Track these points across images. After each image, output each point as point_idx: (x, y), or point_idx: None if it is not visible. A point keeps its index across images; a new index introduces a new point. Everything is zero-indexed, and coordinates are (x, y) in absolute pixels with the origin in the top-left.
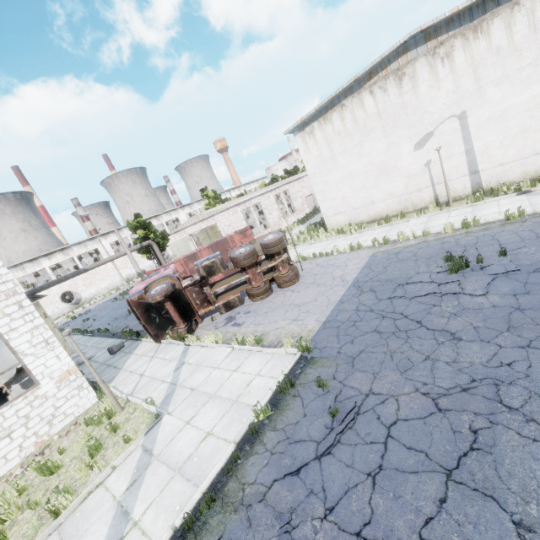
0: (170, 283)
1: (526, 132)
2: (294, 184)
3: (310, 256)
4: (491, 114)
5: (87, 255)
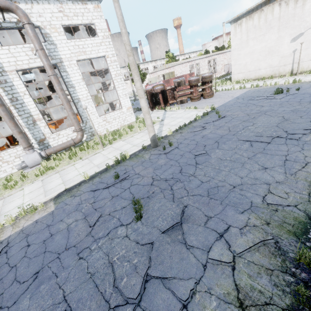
0: (163, 86)
1: None
2: (220, 55)
3: (220, 90)
4: None
5: None
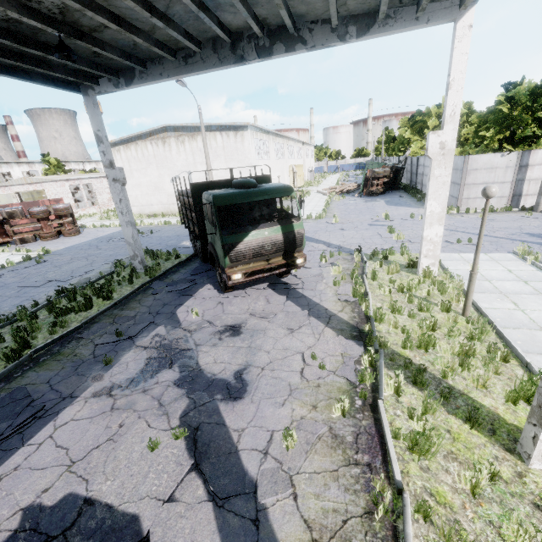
0: None
1: None
2: None
3: (99, 226)
4: (200, 177)
5: None
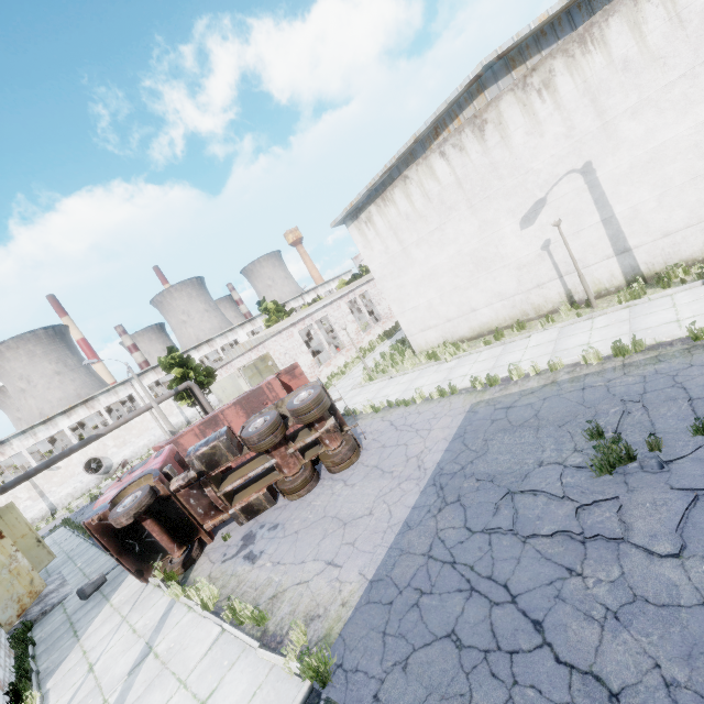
0: (147, 491)
1: (699, 179)
2: (376, 282)
3: (384, 403)
4: (633, 160)
5: (125, 401)
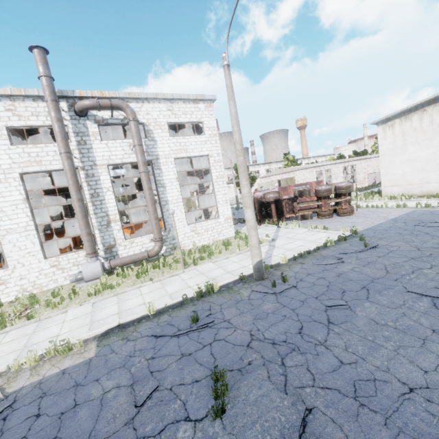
0: (278, 195)
1: None
2: (362, 162)
3: (363, 206)
4: None
5: None
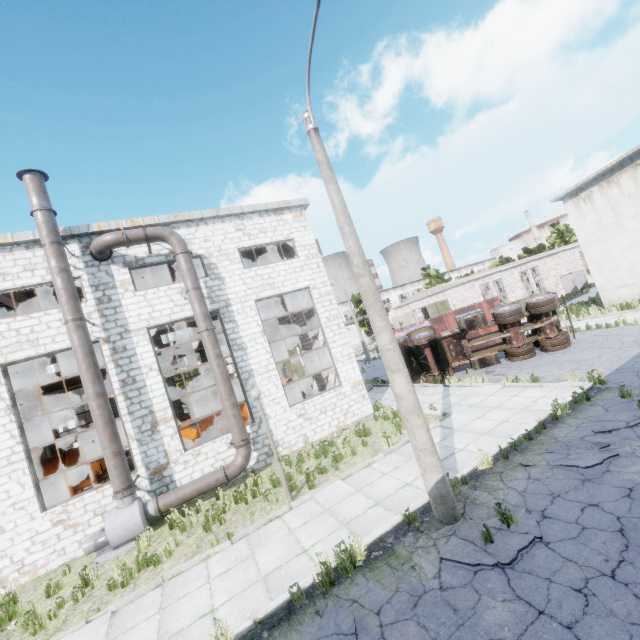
0: (433, 331)
1: None
2: (546, 260)
3: (580, 328)
4: None
5: None
